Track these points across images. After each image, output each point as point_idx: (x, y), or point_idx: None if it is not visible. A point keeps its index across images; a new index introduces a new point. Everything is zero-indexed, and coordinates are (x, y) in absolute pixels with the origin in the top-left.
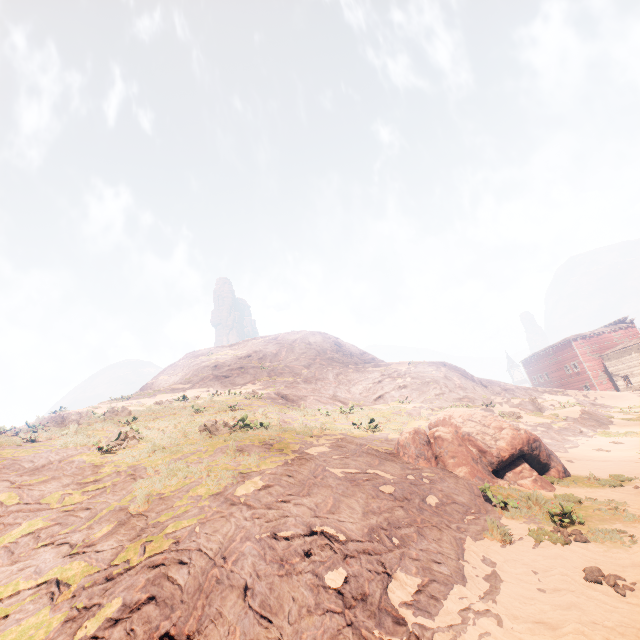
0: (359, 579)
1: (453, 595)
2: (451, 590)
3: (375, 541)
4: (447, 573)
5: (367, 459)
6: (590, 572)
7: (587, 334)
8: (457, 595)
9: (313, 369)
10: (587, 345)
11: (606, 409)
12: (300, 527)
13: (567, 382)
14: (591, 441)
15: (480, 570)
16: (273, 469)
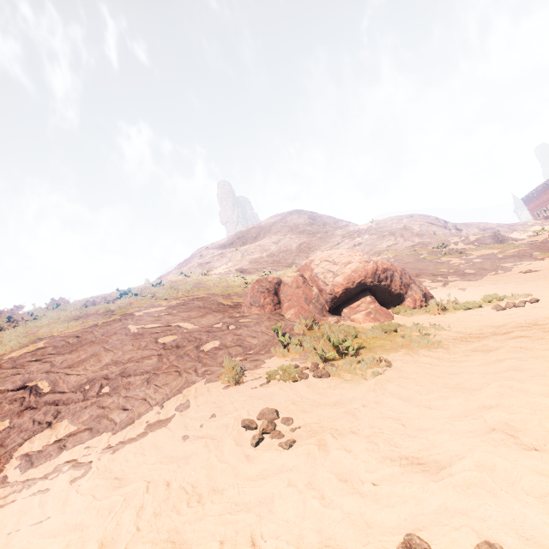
0: (13, 430)
1: (82, 445)
2: (91, 439)
3: (79, 391)
4: (118, 420)
5: (192, 313)
6: (261, 415)
7: None
8: (91, 445)
9: (281, 244)
10: None
11: None
12: (16, 383)
13: None
14: (533, 264)
15: (161, 415)
16: (71, 332)
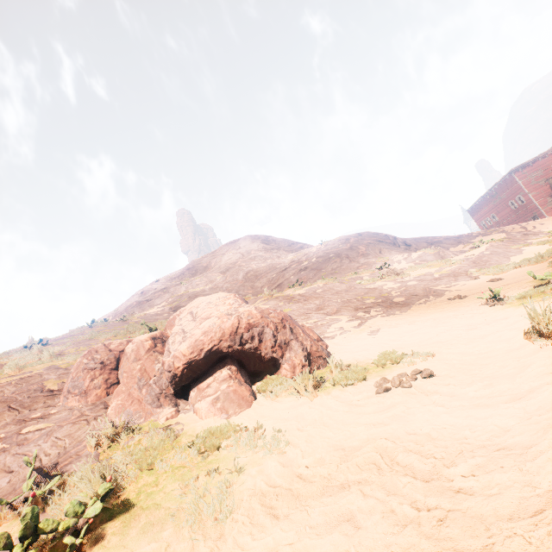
0: None
1: None
2: None
3: None
4: None
5: None
6: None
7: (530, 161)
8: None
9: (229, 273)
10: (531, 173)
11: (538, 236)
12: None
13: (515, 218)
14: (466, 285)
15: None
16: None
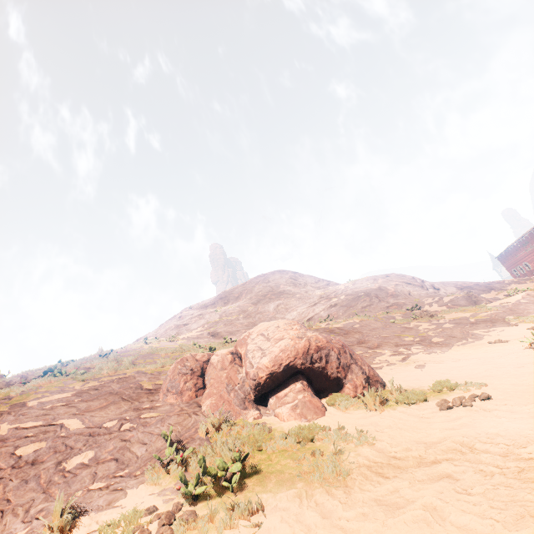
0: None
1: None
2: None
3: None
4: None
5: (95, 403)
6: None
7: None
8: None
9: (260, 304)
10: None
11: None
12: None
13: None
14: (505, 331)
15: None
16: None
